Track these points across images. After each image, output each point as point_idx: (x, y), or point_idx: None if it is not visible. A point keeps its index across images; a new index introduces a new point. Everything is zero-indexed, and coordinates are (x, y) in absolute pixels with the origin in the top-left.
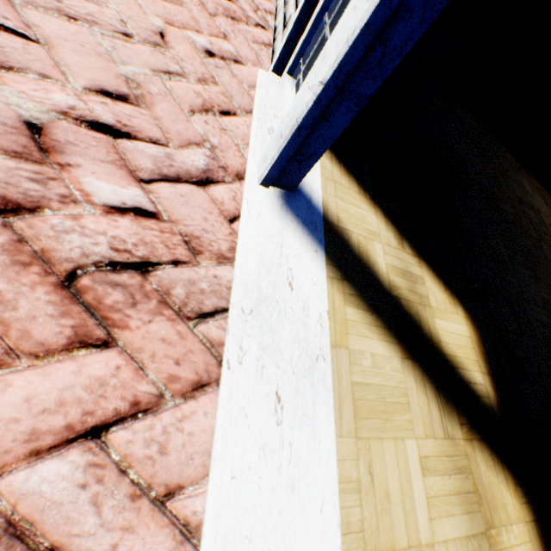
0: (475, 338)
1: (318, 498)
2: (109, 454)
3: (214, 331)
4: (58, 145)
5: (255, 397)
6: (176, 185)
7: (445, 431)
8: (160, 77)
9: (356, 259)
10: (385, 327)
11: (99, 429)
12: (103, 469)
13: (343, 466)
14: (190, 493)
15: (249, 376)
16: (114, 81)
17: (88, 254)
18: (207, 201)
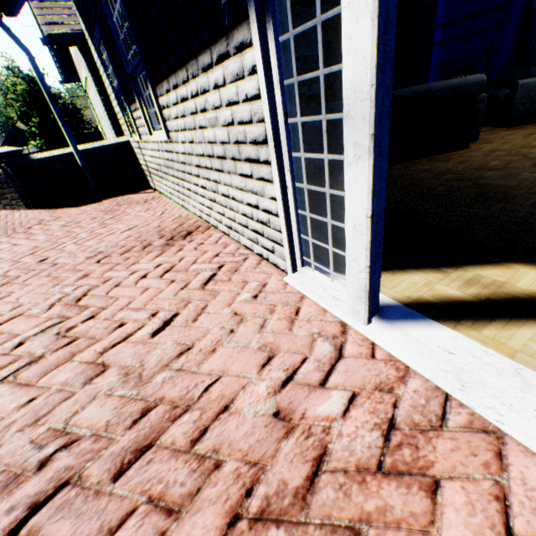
0: None
1: None
2: None
3: (458, 419)
4: (288, 410)
5: (533, 424)
6: (337, 369)
7: None
8: (261, 331)
9: (444, 305)
10: (509, 319)
11: (507, 530)
12: None
13: None
14: None
15: (514, 417)
16: (256, 356)
17: (368, 445)
18: (355, 360)
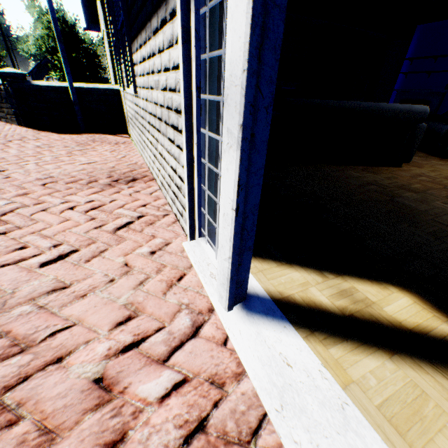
0: (418, 299)
1: None
2: None
3: (269, 438)
4: (114, 379)
5: None
6: (184, 348)
7: None
8: (138, 288)
9: (309, 310)
10: (361, 343)
11: None
12: None
13: None
14: None
15: None
16: (119, 312)
17: (167, 444)
18: (205, 342)
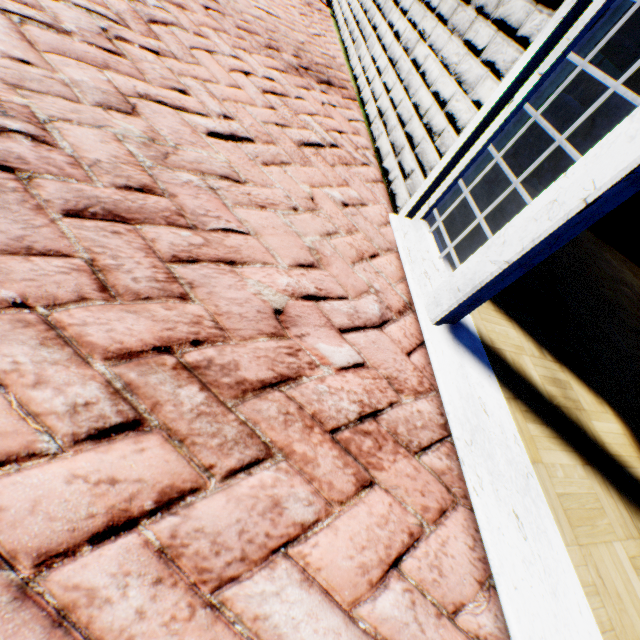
0: (628, 434)
1: (573, 601)
2: (411, 579)
3: (435, 461)
4: (291, 320)
5: (501, 517)
6: (367, 333)
7: (638, 531)
8: (324, 237)
9: (517, 376)
10: (559, 437)
11: (397, 559)
12: (412, 593)
13: (579, 571)
14: (470, 609)
15: (491, 500)
16: (300, 252)
17: (339, 409)
18: (390, 342)
